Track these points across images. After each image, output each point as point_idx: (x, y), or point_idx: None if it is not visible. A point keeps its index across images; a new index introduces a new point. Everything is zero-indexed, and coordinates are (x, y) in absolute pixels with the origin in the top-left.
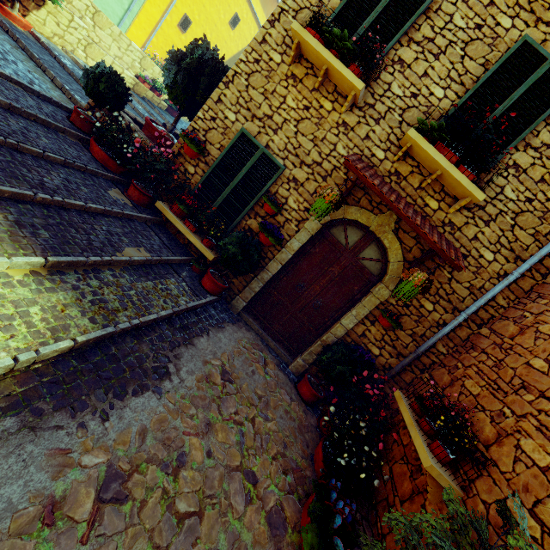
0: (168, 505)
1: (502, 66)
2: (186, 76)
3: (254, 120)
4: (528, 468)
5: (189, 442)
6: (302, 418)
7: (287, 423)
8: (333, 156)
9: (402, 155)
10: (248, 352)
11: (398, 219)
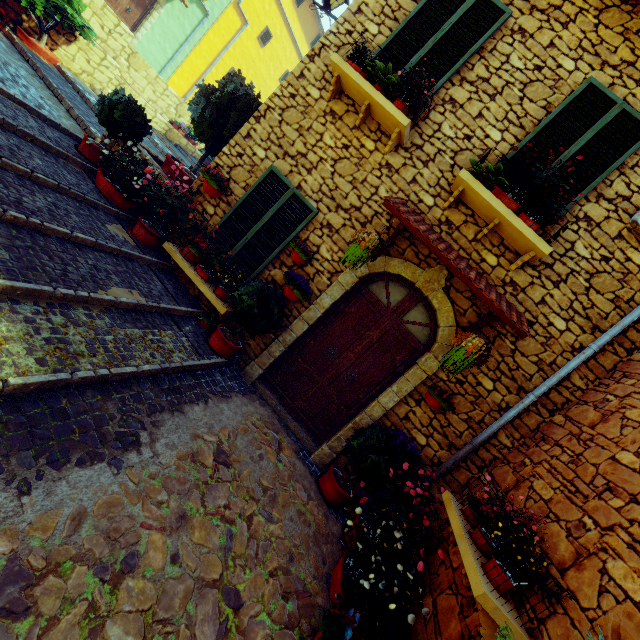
0: (93, 629)
1: (566, 109)
2: (214, 110)
3: (286, 158)
4: (619, 603)
5: (148, 538)
6: (321, 524)
7: (298, 528)
8: (375, 201)
9: (454, 202)
10: (258, 431)
11: (449, 275)
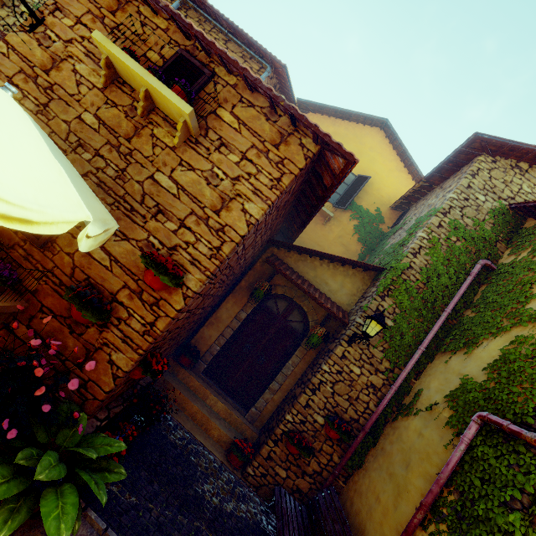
0: None
1: None
2: None
3: None
4: None
5: None
6: None
7: None
8: None
9: None
10: None
11: None
